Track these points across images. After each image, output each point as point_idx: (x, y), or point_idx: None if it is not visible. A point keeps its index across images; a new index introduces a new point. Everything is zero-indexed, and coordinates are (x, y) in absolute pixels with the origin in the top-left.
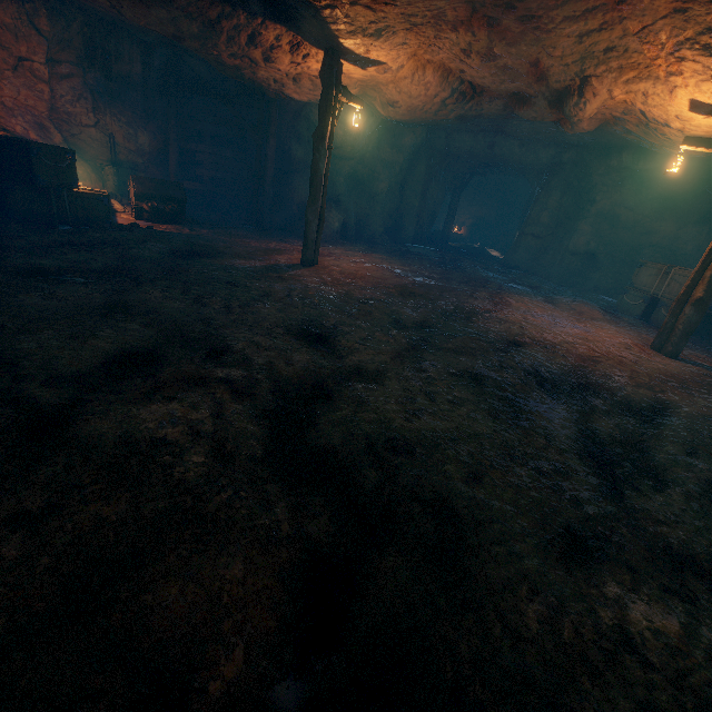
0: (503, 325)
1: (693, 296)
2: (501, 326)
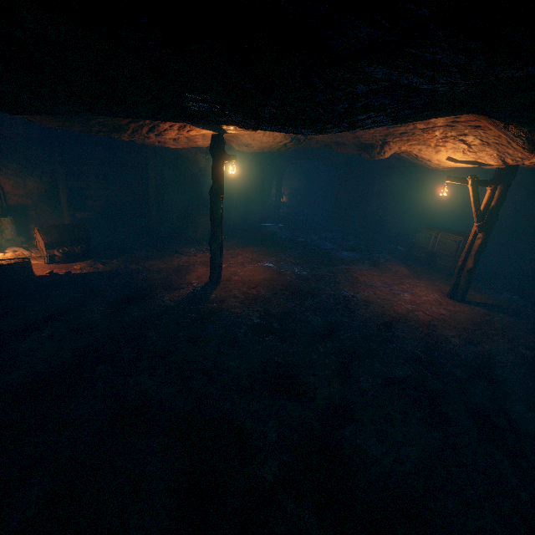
0: (370, 308)
1: (467, 266)
2: (369, 309)
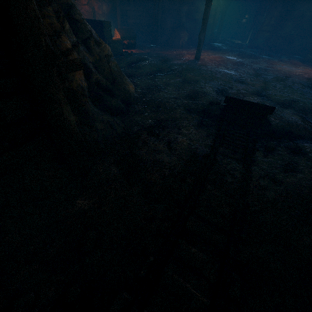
0: (278, 72)
1: None
2: (278, 72)
